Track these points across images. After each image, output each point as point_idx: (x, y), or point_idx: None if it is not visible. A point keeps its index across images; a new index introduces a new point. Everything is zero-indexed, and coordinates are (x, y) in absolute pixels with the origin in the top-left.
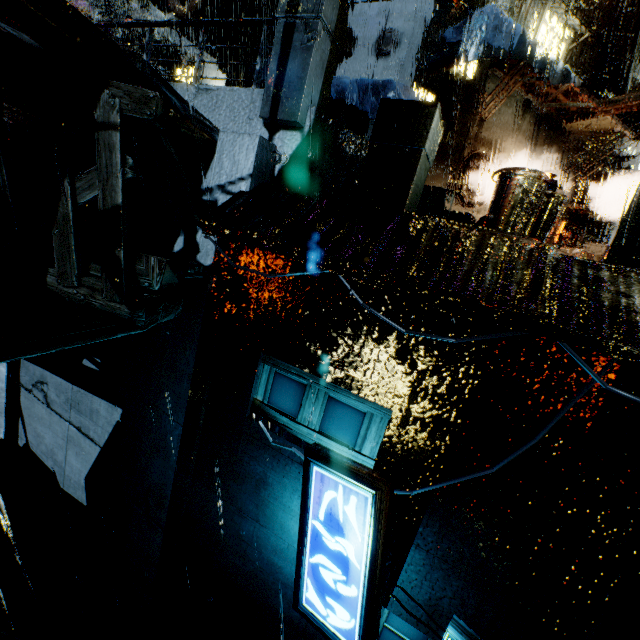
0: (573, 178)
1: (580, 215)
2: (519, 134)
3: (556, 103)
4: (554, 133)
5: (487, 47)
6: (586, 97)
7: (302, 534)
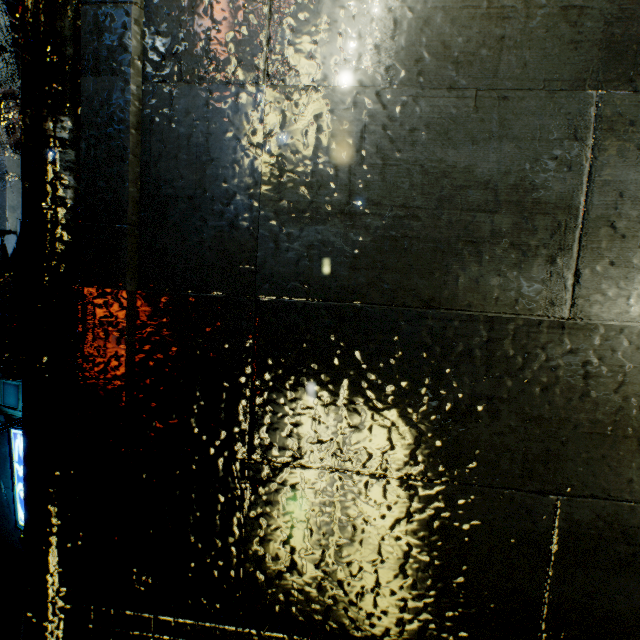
0: None
1: None
2: None
3: None
4: None
5: None
6: None
7: (12, 475)
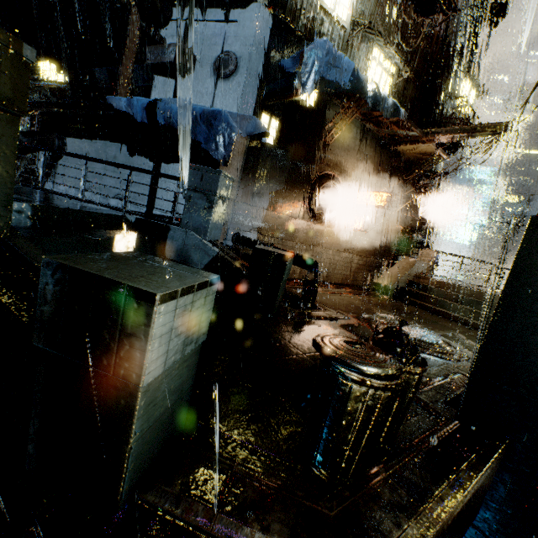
0: (406, 190)
1: (413, 220)
2: (360, 155)
3: (389, 130)
4: (389, 154)
5: (323, 80)
6: (413, 128)
7: None
